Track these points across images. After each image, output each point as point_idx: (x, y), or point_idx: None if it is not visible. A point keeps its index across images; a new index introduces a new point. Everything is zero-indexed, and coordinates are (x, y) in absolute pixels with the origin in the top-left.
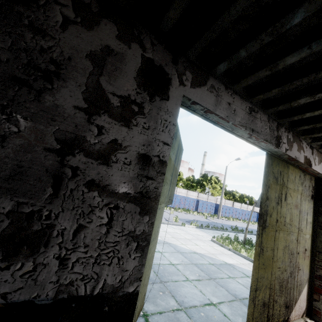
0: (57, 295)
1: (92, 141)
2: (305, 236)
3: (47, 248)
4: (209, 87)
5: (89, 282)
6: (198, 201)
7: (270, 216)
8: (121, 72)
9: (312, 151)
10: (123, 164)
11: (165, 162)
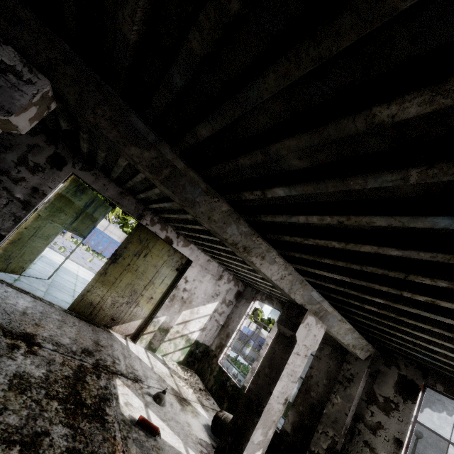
0: None
1: (14, 174)
2: (156, 289)
3: None
4: (92, 173)
5: None
6: None
7: (123, 259)
8: (40, 154)
9: (178, 236)
10: (24, 187)
11: (46, 195)
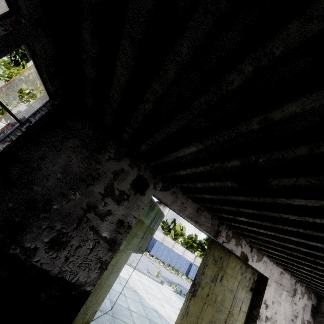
0: (58, 274)
1: (100, 208)
2: (235, 321)
3: (64, 250)
4: (171, 192)
5: (72, 274)
6: (191, 265)
7: (202, 288)
8: (124, 180)
9: (251, 249)
10: (109, 222)
11: (131, 227)
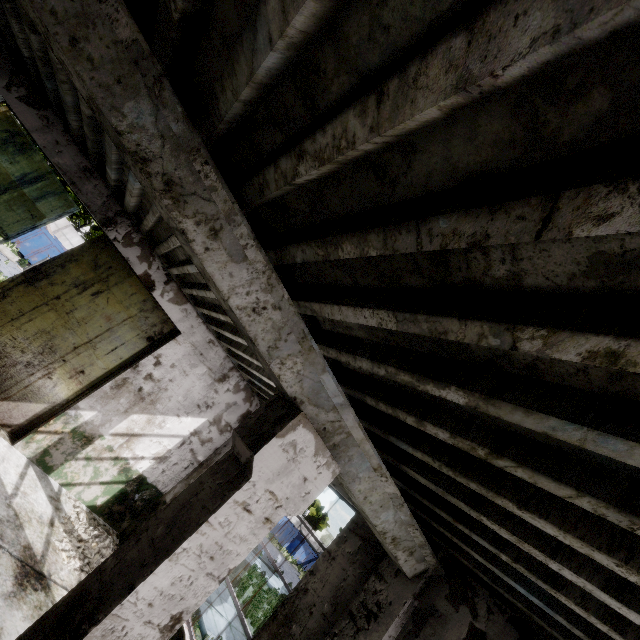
0: None
1: None
2: (96, 359)
3: None
4: (41, 114)
5: None
6: None
7: (51, 284)
8: None
9: (167, 281)
10: None
11: None
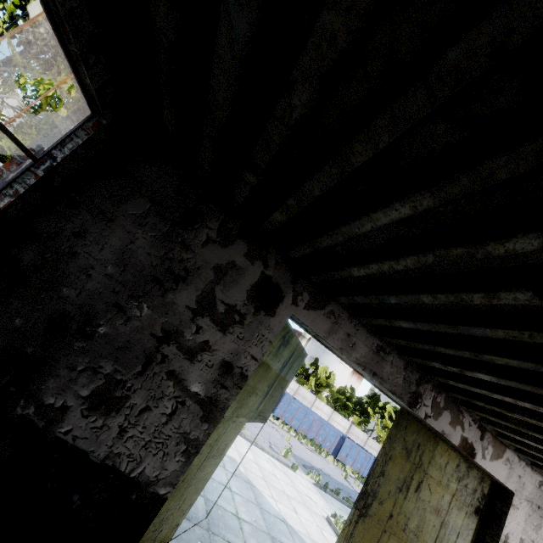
0: (105, 459)
1: (188, 337)
2: None
3: (117, 414)
4: (327, 312)
5: (132, 461)
6: (344, 439)
7: (379, 503)
8: (236, 284)
9: (481, 434)
10: (205, 365)
11: (246, 377)
